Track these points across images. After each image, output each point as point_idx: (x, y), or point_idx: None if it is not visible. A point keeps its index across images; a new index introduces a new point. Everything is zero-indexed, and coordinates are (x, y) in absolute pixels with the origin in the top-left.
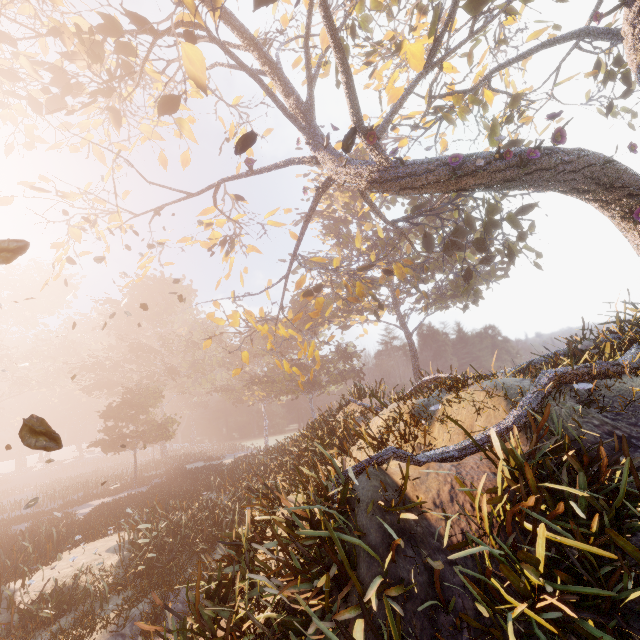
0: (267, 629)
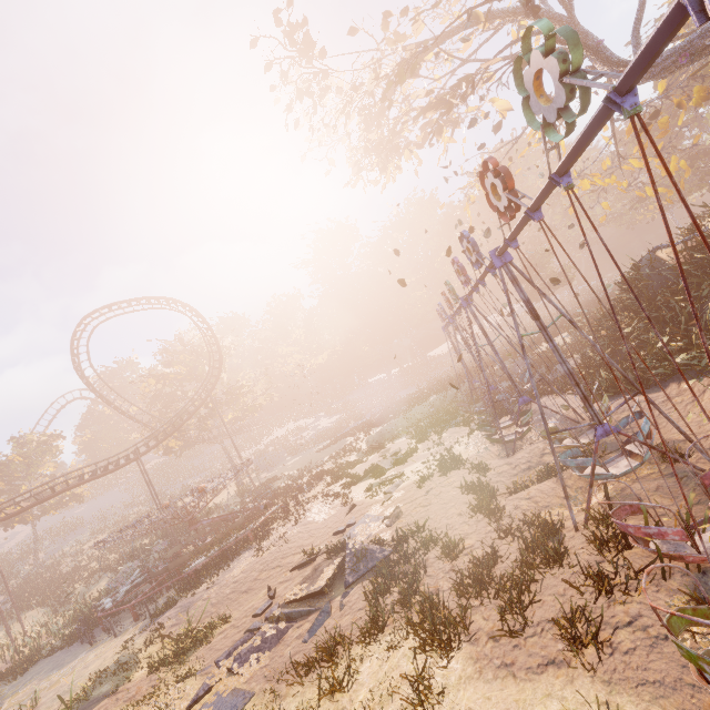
0: (623, 308)
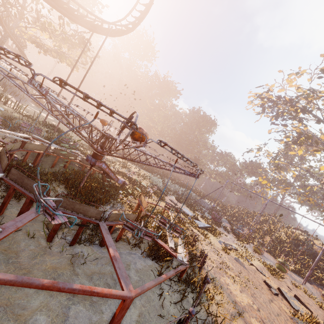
0: (291, 243)
